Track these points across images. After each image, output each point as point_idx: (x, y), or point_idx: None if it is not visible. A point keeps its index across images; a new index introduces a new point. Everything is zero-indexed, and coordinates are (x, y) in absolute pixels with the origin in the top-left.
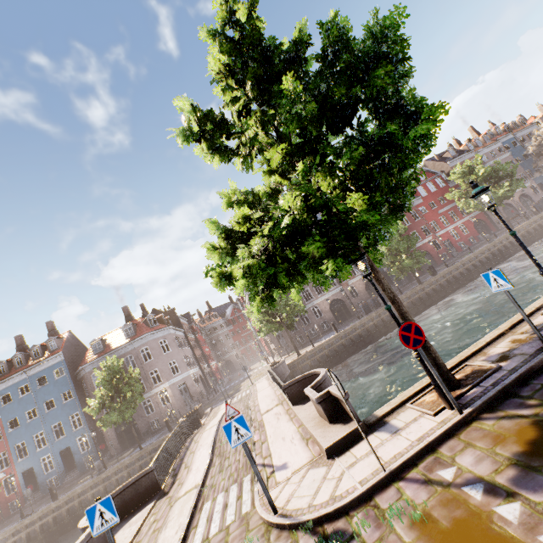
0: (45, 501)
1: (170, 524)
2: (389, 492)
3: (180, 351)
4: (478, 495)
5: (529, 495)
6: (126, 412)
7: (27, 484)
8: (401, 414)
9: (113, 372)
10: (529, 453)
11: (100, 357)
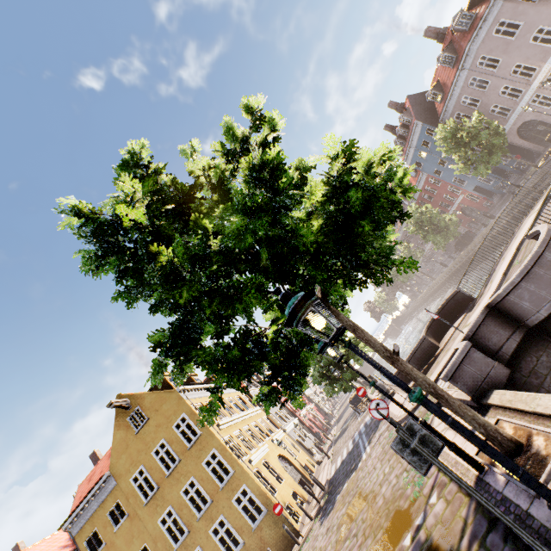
0: (500, 205)
1: (447, 353)
2: (433, 469)
3: (540, 7)
4: (417, 522)
5: (410, 548)
6: (491, 160)
7: (483, 194)
8: (491, 420)
9: (449, 139)
10: (429, 548)
11: (445, 104)
